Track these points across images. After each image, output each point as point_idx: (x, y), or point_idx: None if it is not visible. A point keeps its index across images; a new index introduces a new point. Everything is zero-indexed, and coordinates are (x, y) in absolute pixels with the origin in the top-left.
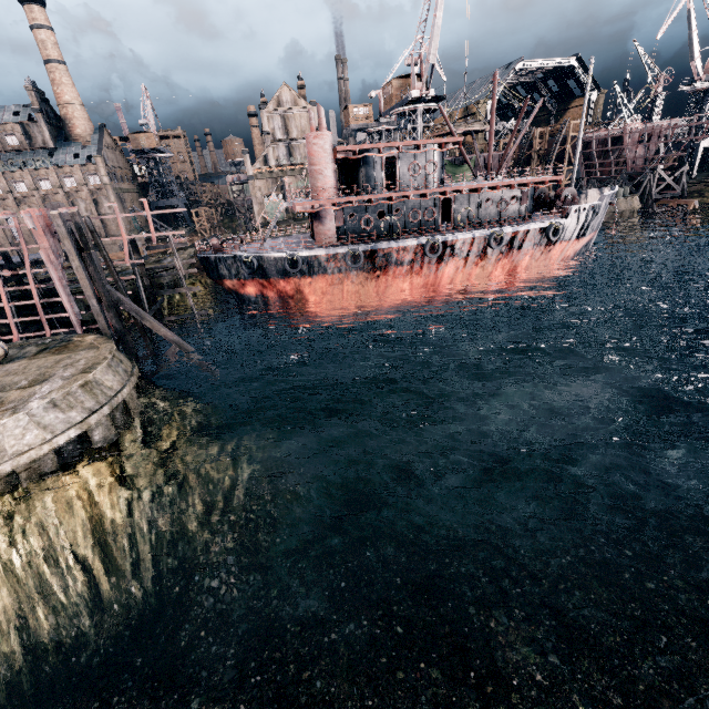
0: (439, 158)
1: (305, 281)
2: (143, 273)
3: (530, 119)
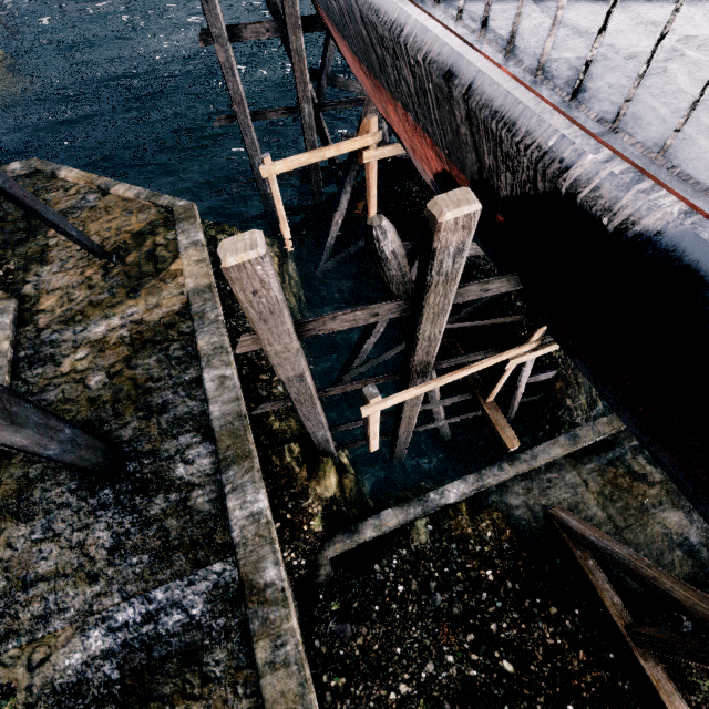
0: None
1: None
2: None
3: None
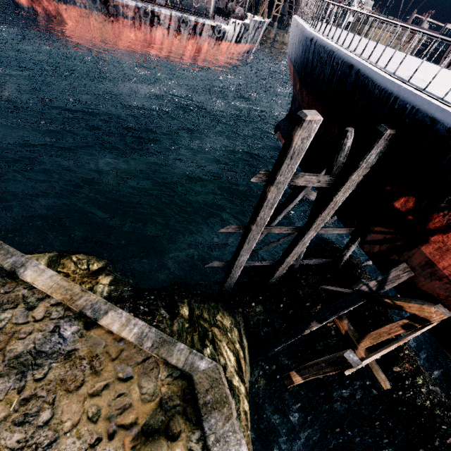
0: None
1: (62, 7)
2: None
3: None
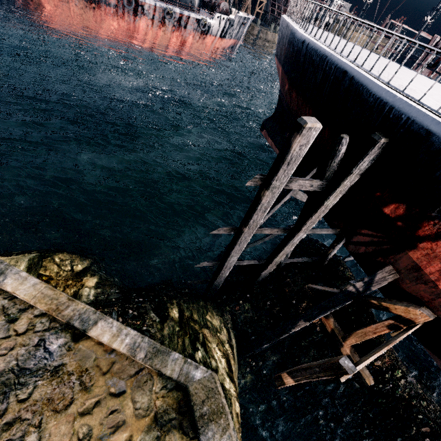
0: None
1: None
2: None
3: None
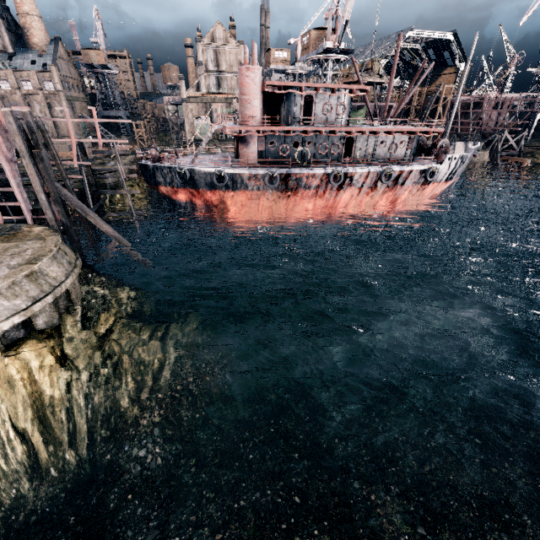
0: (348, 102)
1: (228, 194)
2: (89, 173)
3: (422, 78)
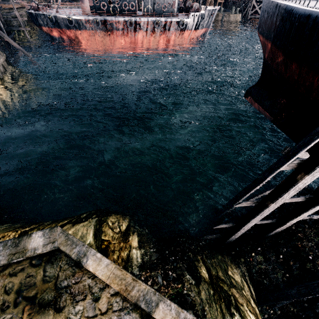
0: None
1: (78, 32)
2: (0, 16)
3: None
